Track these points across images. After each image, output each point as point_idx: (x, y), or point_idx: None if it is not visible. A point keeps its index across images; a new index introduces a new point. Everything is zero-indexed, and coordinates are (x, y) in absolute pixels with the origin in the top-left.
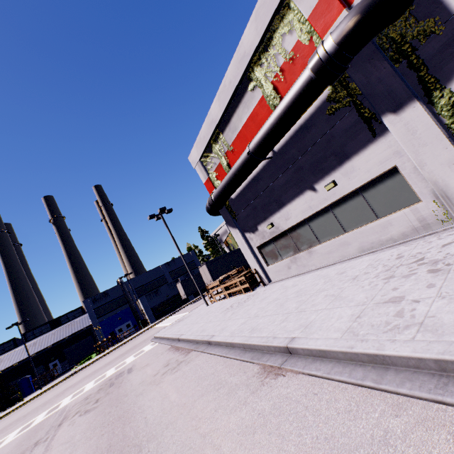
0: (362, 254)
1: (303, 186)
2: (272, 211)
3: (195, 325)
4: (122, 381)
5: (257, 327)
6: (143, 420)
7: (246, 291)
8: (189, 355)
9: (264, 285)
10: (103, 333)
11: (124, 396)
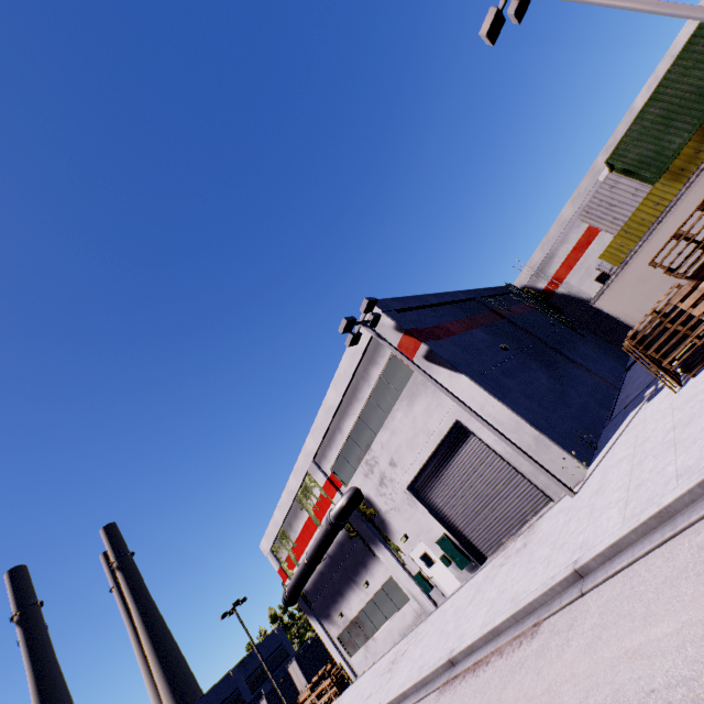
0: (400, 639)
1: (352, 582)
2: (338, 601)
3: None
4: None
5: None
6: None
7: (338, 695)
8: None
9: (353, 682)
10: None
11: None
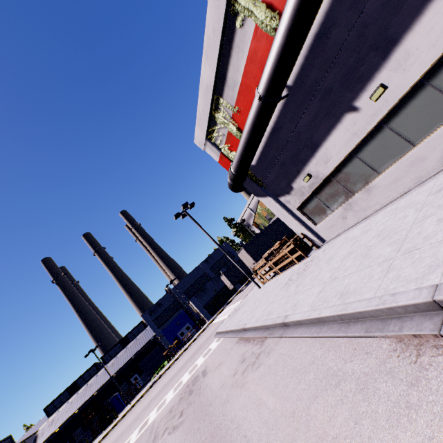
0: None
1: (338, 111)
2: (304, 159)
3: (256, 310)
4: (200, 387)
5: (346, 290)
6: (244, 440)
7: (298, 260)
8: (265, 344)
9: (317, 248)
10: (168, 340)
11: (208, 406)
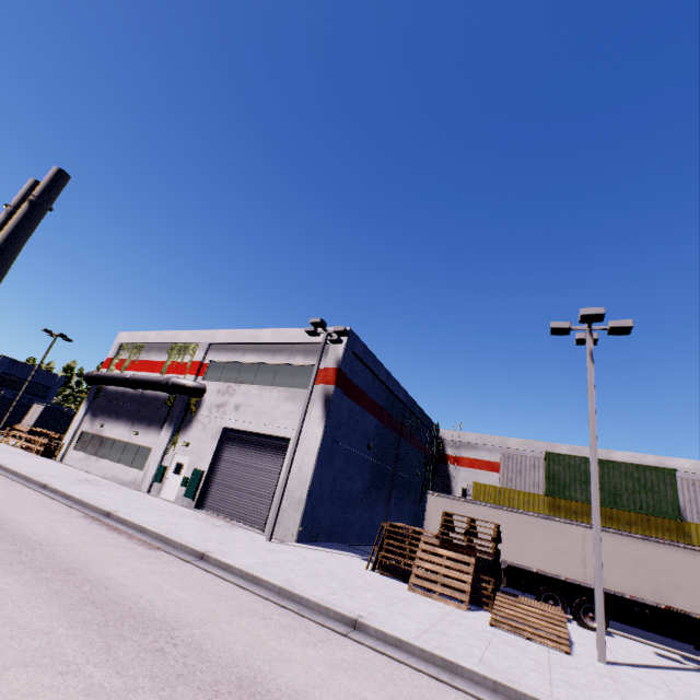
0: (109, 479)
1: (132, 421)
2: (112, 418)
3: None
4: None
5: (3, 459)
6: None
7: (39, 454)
8: None
9: (55, 460)
10: None
11: None
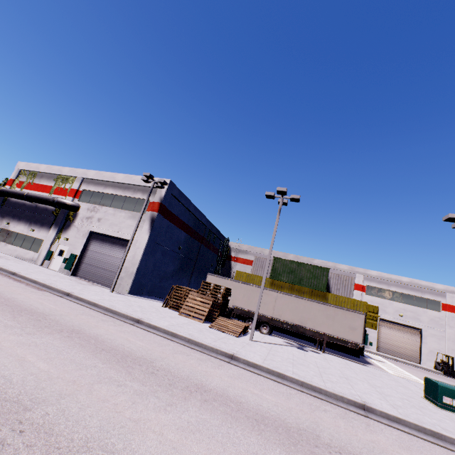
0: (15, 256)
1: (30, 222)
2: (15, 219)
3: None
4: None
5: None
6: None
7: None
8: None
9: None
10: None
11: None
